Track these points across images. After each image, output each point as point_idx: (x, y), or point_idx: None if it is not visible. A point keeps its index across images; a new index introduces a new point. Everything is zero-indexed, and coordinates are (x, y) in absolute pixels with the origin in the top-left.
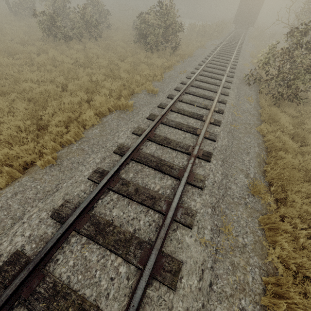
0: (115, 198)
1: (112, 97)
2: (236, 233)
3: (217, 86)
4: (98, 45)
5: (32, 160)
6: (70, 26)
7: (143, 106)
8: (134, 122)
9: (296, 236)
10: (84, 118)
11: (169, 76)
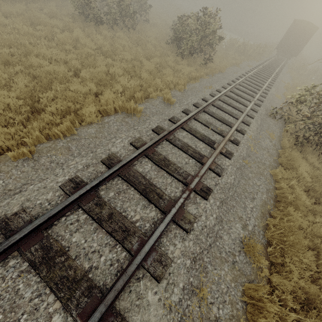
0: (83, 220)
1: (124, 96)
2: (212, 299)
3: (241, 112)
4: (129, 36)
5: (9, 146)
6: (107, 10)
7: (154, 114)
8: (137, 131)
9: (282, 317)
10: (83, 113)
11: (192, 87)
